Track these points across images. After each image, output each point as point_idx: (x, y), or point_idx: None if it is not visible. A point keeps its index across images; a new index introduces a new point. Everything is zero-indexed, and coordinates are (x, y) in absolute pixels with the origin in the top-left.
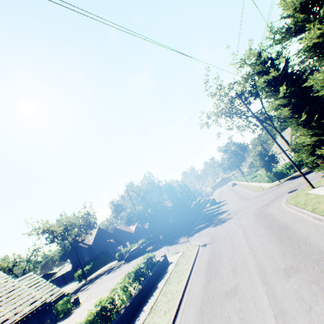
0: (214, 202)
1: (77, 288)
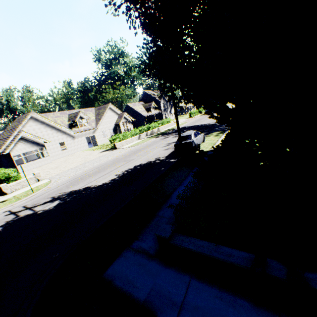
0: None
1: (211, 124)
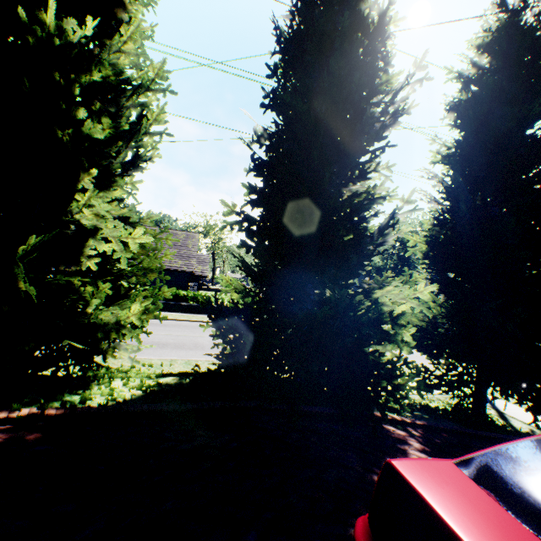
0: None
1: None
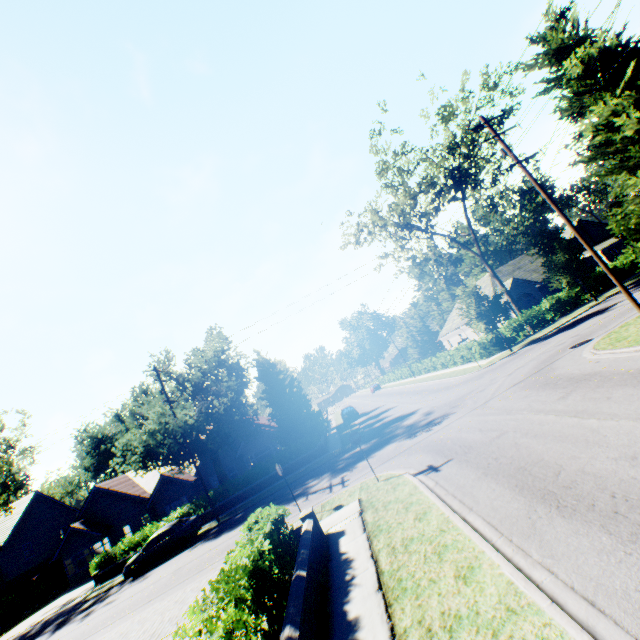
0: (355, 412)
1: None
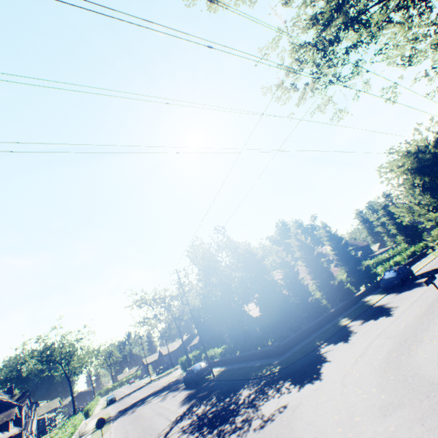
0: (392, 282)
1: (160, 387)
